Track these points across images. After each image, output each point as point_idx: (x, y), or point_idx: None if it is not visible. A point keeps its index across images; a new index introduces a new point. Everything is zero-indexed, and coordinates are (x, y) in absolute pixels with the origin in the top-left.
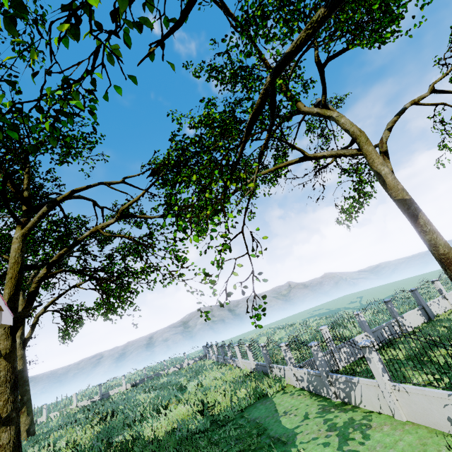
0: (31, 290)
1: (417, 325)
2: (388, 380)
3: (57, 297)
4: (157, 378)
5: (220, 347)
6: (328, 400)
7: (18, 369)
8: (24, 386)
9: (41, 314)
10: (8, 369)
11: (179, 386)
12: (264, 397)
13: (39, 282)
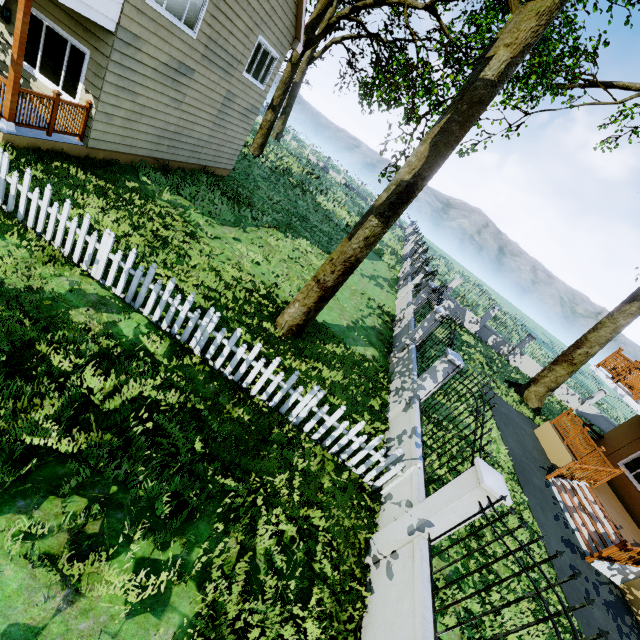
0: (331, 22)
1: (523, 370)
2: (412, 289)
3: (356, 36)
4: (362, 200)
5: (414, 229)
6: (394, 284)
7: (296, 80)
8: (291, 99)
9: (336, 42)
10: (289, 76)
11: (361, 213)
12: (380, 257)
13: (339, 19)
